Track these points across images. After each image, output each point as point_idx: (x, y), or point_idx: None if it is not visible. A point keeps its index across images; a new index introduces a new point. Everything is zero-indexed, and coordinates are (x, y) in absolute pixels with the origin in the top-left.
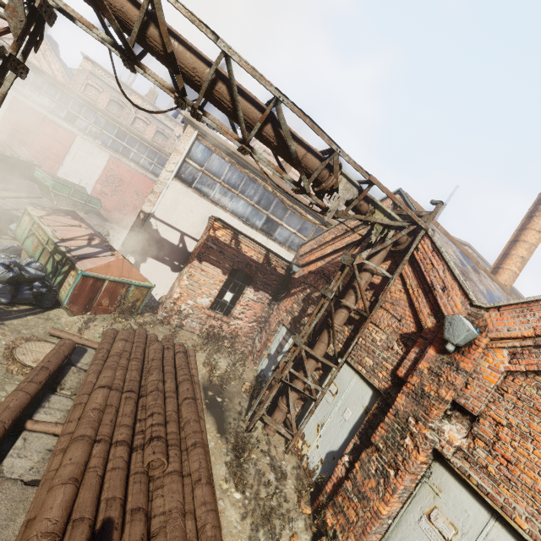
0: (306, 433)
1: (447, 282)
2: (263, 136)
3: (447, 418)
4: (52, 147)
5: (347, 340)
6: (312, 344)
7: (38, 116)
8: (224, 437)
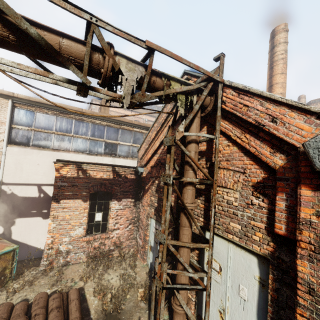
0: None
1: (273, 112)
2: None
3: None
4: None
5: (204, 211)
6: (177, 228)
7: None
8: None
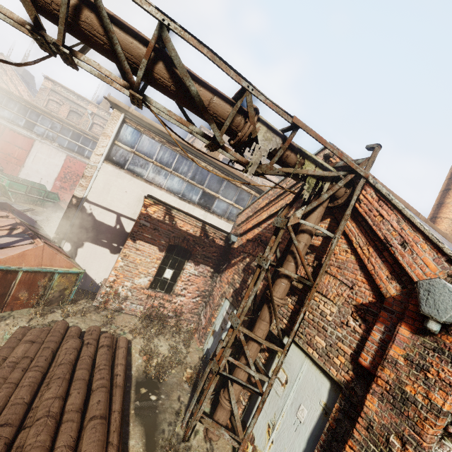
0: (256, 435)
1: (406, 235)
2: (156, 79)
3: (450, 437)
4: (13, 152)
5: (291, 314)
6: (254, 320)
7: None
8: None
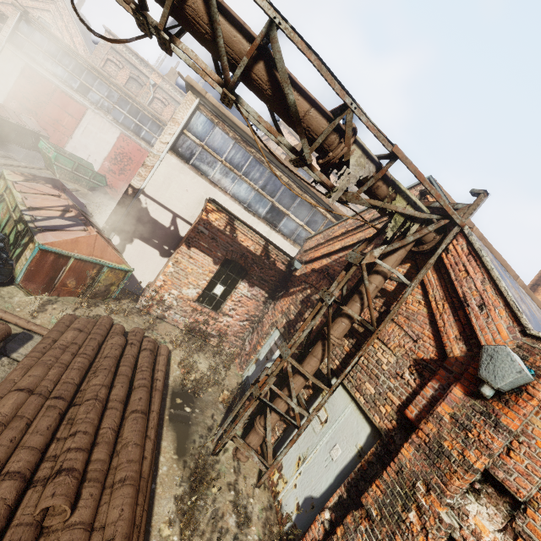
0: (284, 464)
1: (487, 297)
2: (253, 80)
3: (474, 492)
4: (62, 119)
5: (345, 356)
6: (304, 356)
7: (50, 85)
8: (182, 460)
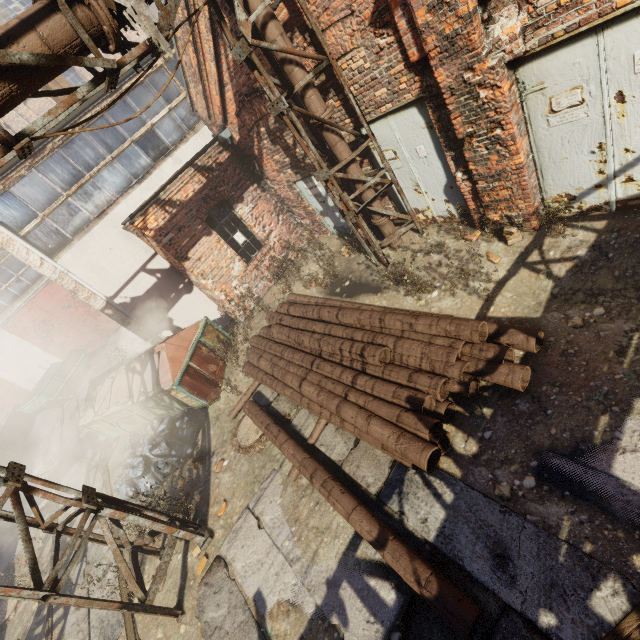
0: (415, 206)
1: None
2: None
3: (489, 23)
4: None
5: (345, 109)
6: (332, 158)
7: None
8: (383, 290)
